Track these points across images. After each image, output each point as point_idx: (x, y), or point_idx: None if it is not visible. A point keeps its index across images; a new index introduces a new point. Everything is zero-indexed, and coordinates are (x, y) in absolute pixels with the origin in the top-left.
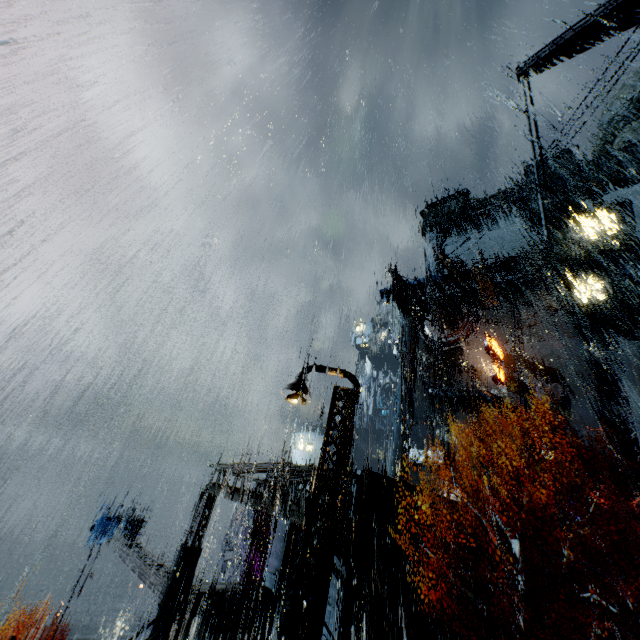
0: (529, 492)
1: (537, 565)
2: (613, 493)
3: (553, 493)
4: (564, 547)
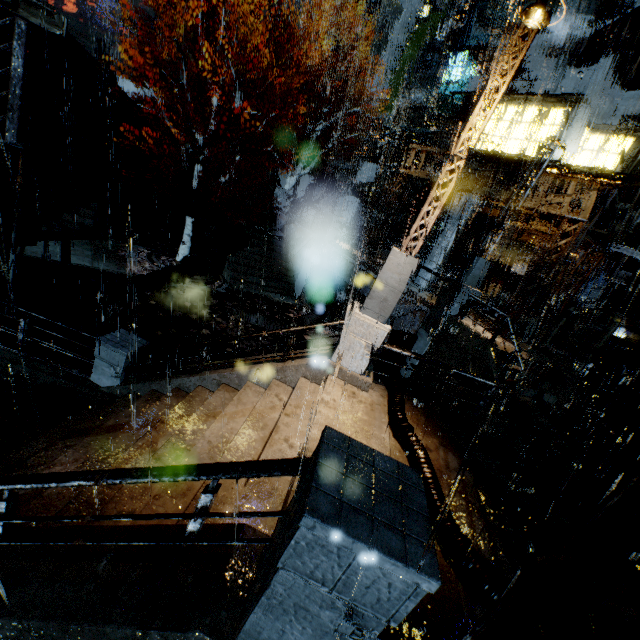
0: (106, 2)
1: (126, 92)
2: (189, 42)
3: (134, 17)
4: (147, 80)
